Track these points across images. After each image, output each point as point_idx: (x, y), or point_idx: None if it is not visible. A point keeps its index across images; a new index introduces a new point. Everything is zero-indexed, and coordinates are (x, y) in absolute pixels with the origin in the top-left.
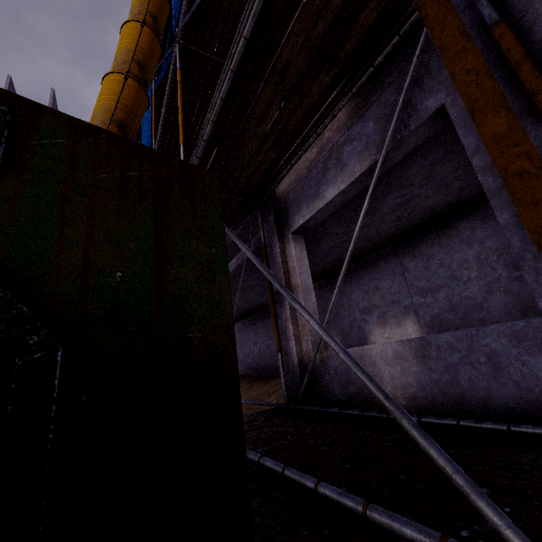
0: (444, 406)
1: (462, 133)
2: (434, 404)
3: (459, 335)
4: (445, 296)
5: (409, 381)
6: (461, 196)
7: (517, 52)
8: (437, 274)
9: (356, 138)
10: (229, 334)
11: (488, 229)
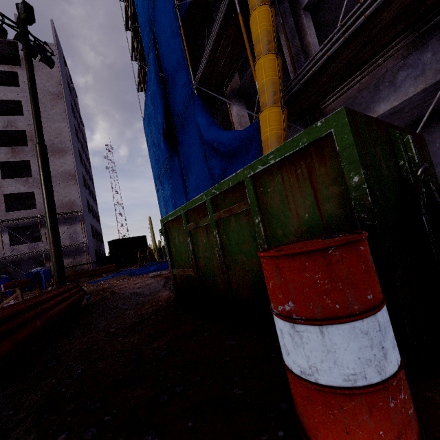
0: None
1: None
2: None
3: None
4: None
5: None
6: None
7: None
8: (436, 155)
9: (412, 66)
10: None
11: None
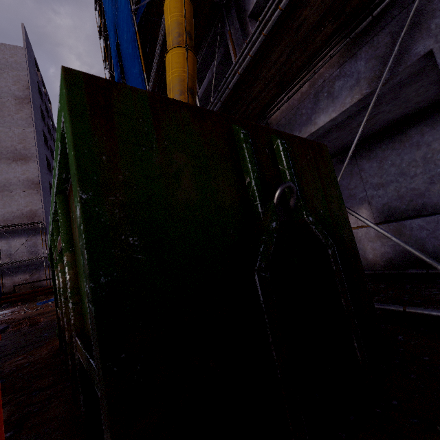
0: (412, 263)
1: None
2: (405, 263)
3: (428, 220)
4: (394, 189)
5: (387, 250)
6: (417, 107)
7: None
8: (388, 172)
9: (347, 75)
10: (352, 233)
11: (435, 133)
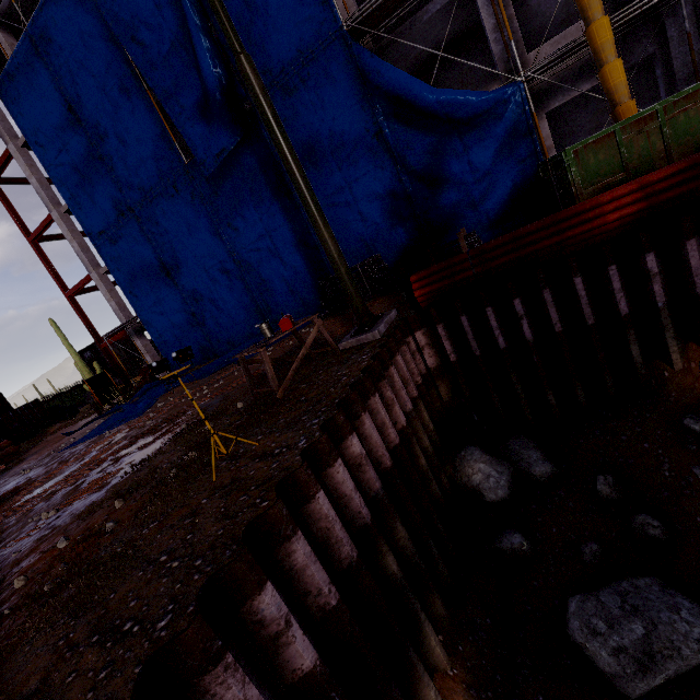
0: None
1: (661, 67)
2: None
3: None
4: None
5: None
6: None
7: (692, 46)
8: None
9: None
10: None
11: (578, 113)
